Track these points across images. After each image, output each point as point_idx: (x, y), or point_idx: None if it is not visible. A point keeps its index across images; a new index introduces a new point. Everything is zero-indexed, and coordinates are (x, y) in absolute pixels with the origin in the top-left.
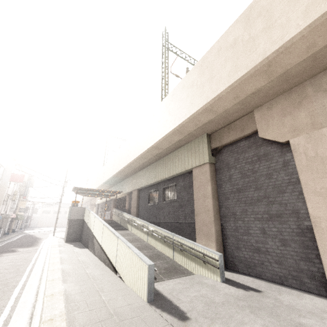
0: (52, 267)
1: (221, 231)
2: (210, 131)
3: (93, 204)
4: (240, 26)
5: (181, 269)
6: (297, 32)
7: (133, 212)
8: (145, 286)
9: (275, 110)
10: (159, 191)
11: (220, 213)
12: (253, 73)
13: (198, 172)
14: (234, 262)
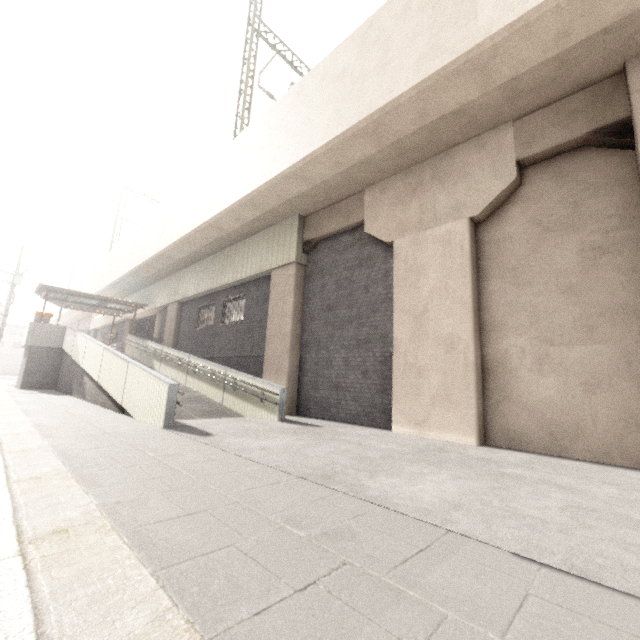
0: (2, 407)
1: (299, 366)
2: (304, 211)
3: (85, 331)
4: (355, 48)
5: (230, 413)
6: (405, 90)
7: (167, 342)
8: (163, 411)
9: (388, 194)
10: (216, 307)
11: (301, 341)
12: (356, 133)
13: (279, 277)
14: (308, 405)
